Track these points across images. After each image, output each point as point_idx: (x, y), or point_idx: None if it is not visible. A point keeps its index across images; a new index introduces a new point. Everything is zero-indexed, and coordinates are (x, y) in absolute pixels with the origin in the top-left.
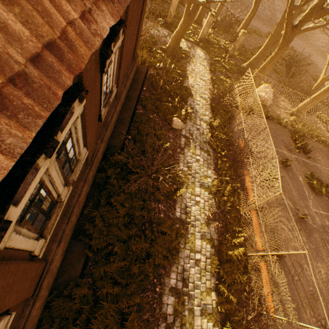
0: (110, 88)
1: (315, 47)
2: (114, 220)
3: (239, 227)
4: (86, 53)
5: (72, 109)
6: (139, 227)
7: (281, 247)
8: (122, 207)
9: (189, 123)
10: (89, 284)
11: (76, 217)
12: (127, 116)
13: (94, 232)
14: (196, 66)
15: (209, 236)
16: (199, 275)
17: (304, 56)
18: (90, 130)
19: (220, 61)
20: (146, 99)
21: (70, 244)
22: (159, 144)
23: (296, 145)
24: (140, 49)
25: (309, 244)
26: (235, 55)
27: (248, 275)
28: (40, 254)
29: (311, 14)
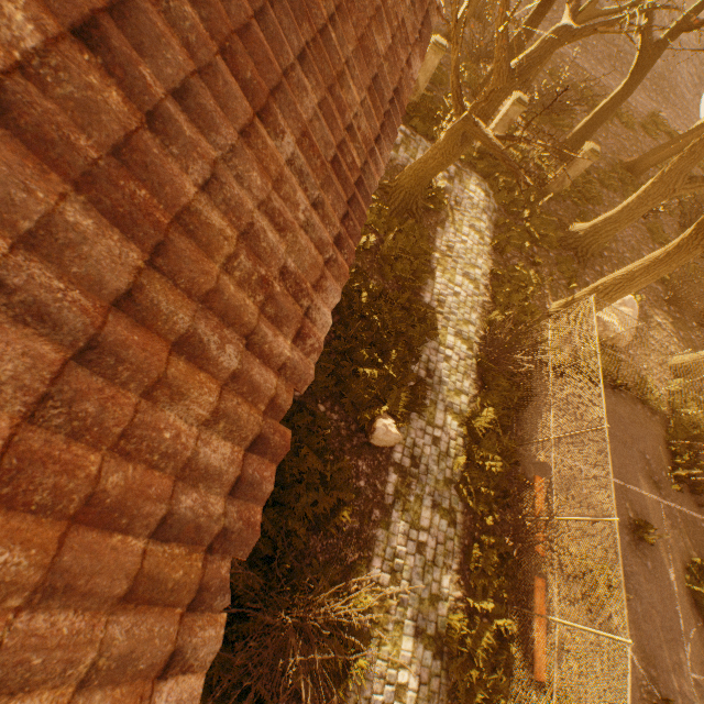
0: None
1: None
2: None
3: None
4: None
5: None
6: None
7: None
8: None
9: (417, 423)
10: None
11: None
12: None
13: None
14: (458, 234)
15: None
16: None
17: None
18: None
19: (522, 214)
20: None
21: None
22: (328, 509)
23: (675, 470)
24: None
25: None
26: (560, 192)
27: None
28: None
29: None
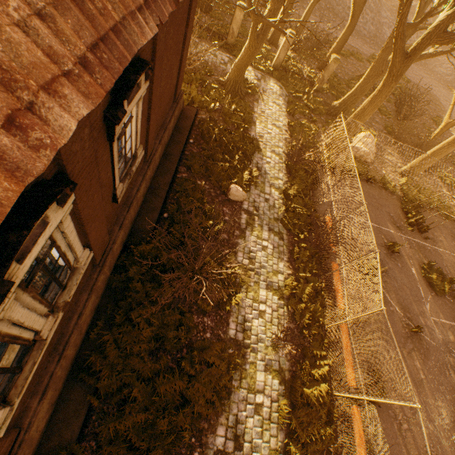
0: (133, 151)
1: (437, 75)
2: (134, 347)
3: (323, 350)
4: (7, 194)
5: (45, 218)
6: (172, 356)
7: (384, 378)
8: (148, 326)
9: (255, 191)
10: (92, 451)
11: (75, 347)
12: (163, 184)
13: (104, 365)
14: (267, 106)
15: (277, 365)
16: (260, 428)
17: (421, 88)
18: (93, 224)
19: (302, 98)
20: (192, 157)
21: (66, 387)
22: (208, 225)
23: (408, 220)
24: (188, 82)
25: (424, 372)
26: (323, 89)
27: (333, 427)
28: (1, 432)
29: (429, 40)
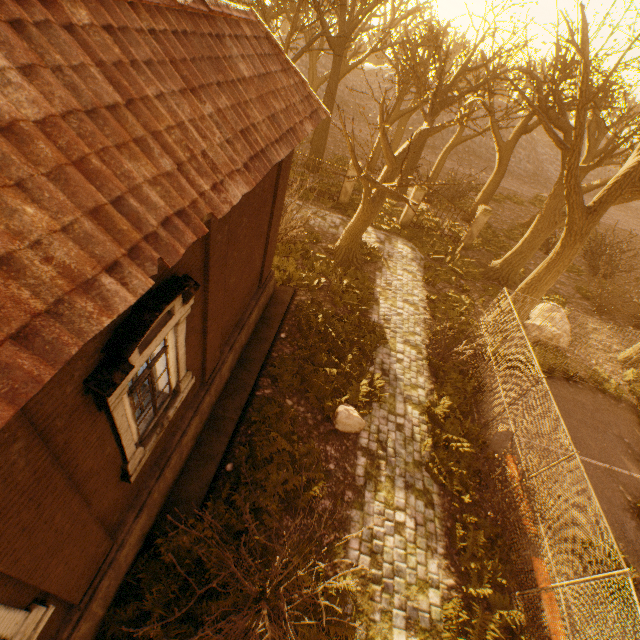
0: (174, 384)
1: (636, 211)
2: None
3: None
4: None
5: None
6: None
7: None
8: None
9: (379, 412)
10: None
11: None
12: (232, 410)
13: None
14: (394, 275)
15: None
16: None
17: (617, 230)
18: (56, 556)
19: (445, 259)
20: (282, 360)
21: None
22: (298, 485)
23: None
24: (285, 254)
25: None
26: (474, 245)
27: None
28: None
29: (619, 190)
